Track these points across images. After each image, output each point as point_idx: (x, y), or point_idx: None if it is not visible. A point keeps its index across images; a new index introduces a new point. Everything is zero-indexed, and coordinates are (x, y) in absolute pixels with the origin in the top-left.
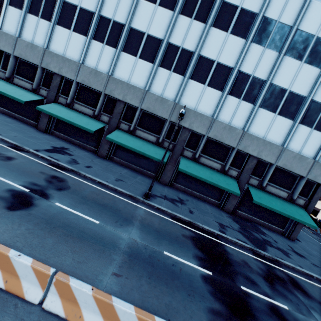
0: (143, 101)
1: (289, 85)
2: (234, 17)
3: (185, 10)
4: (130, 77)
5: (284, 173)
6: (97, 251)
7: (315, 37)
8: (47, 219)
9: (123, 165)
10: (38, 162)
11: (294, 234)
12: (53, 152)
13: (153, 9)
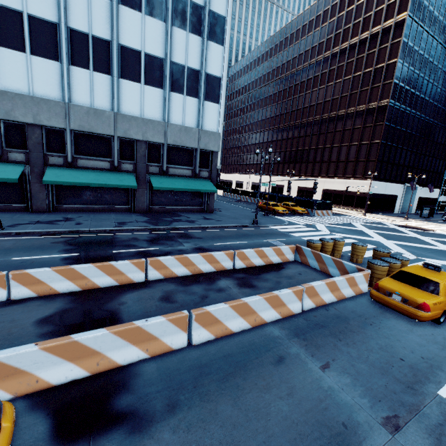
0: None
1: (141, 45)
2: None
3: None
4: None
5: (180, 151)
6: None
7: None
8: None
9: None
10: None
11: (211, 207)
12: None
13: None
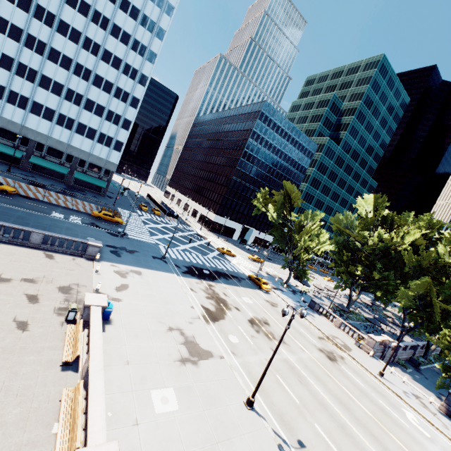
0: None
1: (88, 124)
2: (51, 84)
3: (19, 74)
4: None
5: (95, 166)
6: None
7: (96, 103)
8: None
9: None
10: None
11: (104, 194)
12: None
13: None
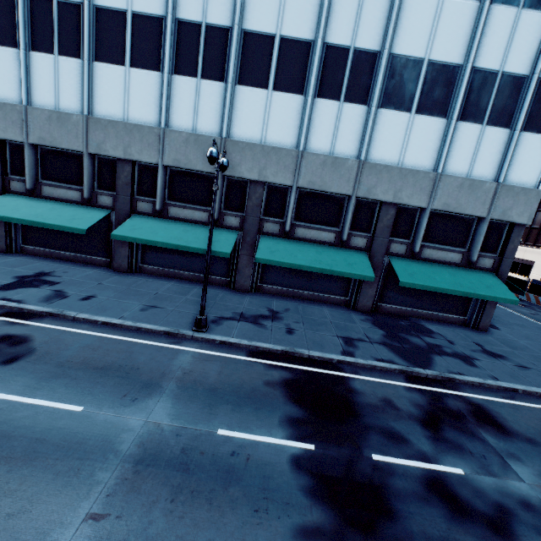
0: (163, 149)
1: (425, 50)
2: None
3: None
4: (125, 111)
5: (449, 220)
6: (62, 475)
7: None
8: None
9: (164, 276)
10: None
11: (484, 321)
12: (16, 288)
13: None
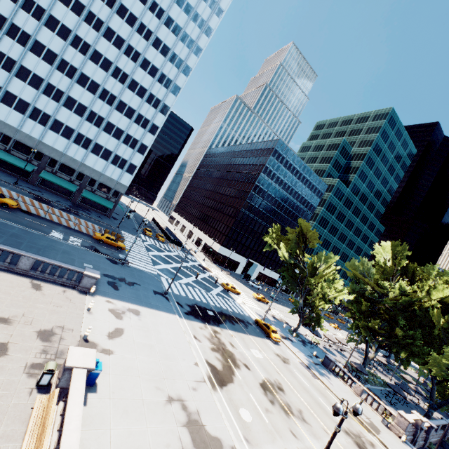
0: (17, 135)
1: (105, 145)
2: (75, 105)
3: (46, 93)
4: (6, 119)
5: (105, 186)
6: None
7: (116, 126)
8: None
9: (0, 170)
10: None
11: (110, 215)
12: None
13: (24, 85)
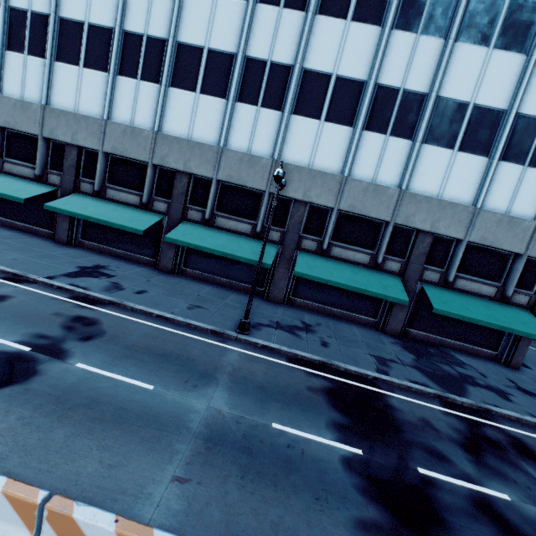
0: (219, 166)
1: (471, 94)
2: None
3: None
4: (190, 130)
5: (485, 253)
6: (147, 441)
7: None
8: (59, 396)
9: (203, 281)
10: (51, 297)
11: (516, 358)
12: (80, 276)
13: (210, 4)
